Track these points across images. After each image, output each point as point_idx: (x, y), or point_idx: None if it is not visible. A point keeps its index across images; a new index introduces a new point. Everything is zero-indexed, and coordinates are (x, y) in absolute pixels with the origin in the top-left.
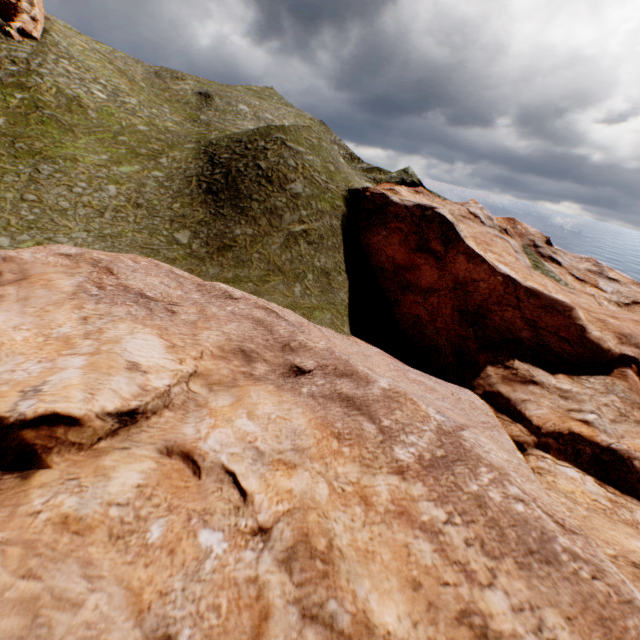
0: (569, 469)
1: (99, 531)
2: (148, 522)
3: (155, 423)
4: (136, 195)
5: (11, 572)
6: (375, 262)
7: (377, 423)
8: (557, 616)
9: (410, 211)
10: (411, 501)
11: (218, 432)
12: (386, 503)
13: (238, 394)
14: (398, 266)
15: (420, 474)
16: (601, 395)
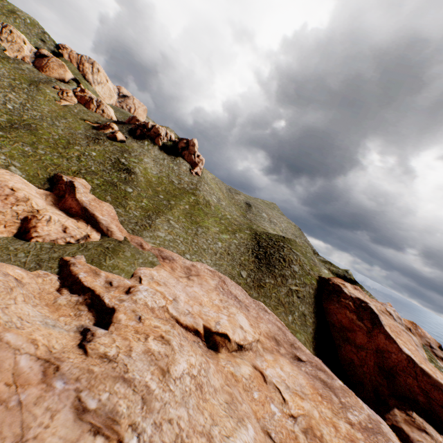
0: None
1: (240, 383)
2: (252, 390)
3: (247, 354)
4: (227, 249)
5: (223, 381)
6: (329, 318)
7: (338, 398)
8: None
9: (353, 299)
10: (356, 438)
11: (270, 369)
12: (344, 433)
13: (274, 357)
14: (343, 326)
15: (360, 429)
16: None
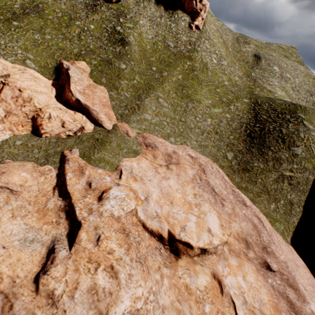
0: None
1: (193, 296)
2: (205, 302)
3: (209, 257)
4: (217, 126)
5: (175, 296)
6: None
7: None
8: None
9: None
10: None
11: (230, 277)
12: None
13: (240, 262)
14: None
15: None
16: None
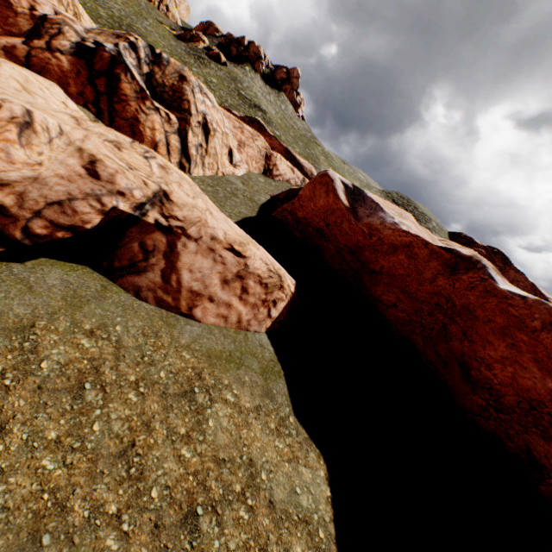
0: None
1: None
2: None
3: None
4: None
5: None
6: None
7: None
8: None
9: (485, 247)
10: None
11: None
12: None
13: None
14: None
15: None
16: None
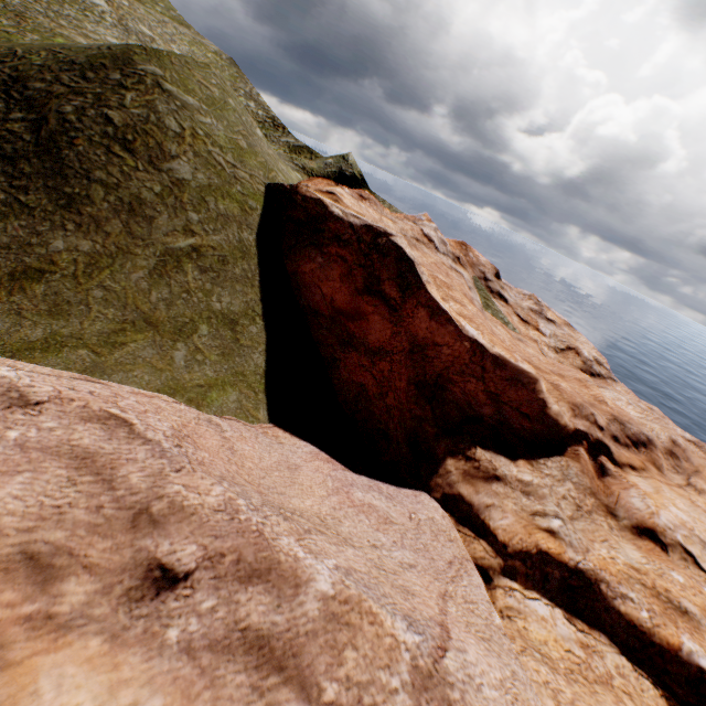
0: (538, 603)
1: None
2: None
3: None
4: None
5: None
6: (306, 301)
7: (315, 699)
8: None
9: (357, 233)
10: None
11: None
12: None
13: (2, 696)
14: (339, 311)
15: None
16: (559, 484)
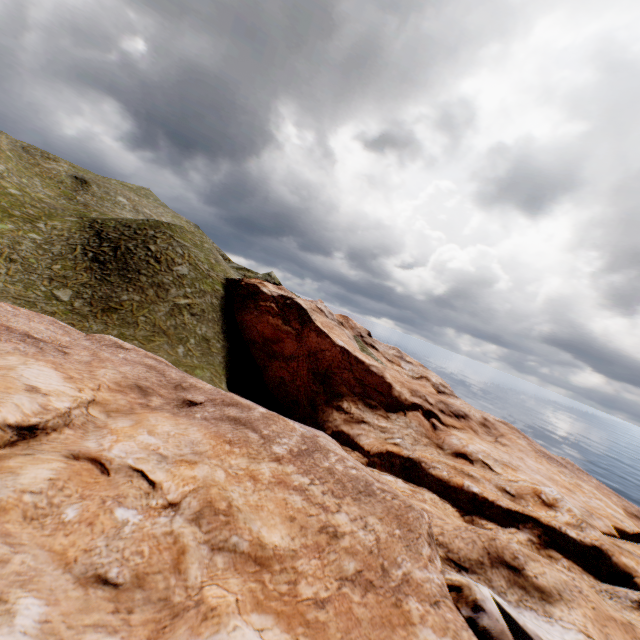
0: (388, 476)
1: (14, 513)
2: (62, 508)
3: (55, 439)
4: (9, 251)
5: None
6: (248, 335)
7: (259, 433)
8: (375, 519)
9: (276, 299)
10: (286, 475)
11: (122, 444)
12: (269, 478)
13: (137, 419)
14: (267, 339)
15: (292, 460)
16: (404, 429)
